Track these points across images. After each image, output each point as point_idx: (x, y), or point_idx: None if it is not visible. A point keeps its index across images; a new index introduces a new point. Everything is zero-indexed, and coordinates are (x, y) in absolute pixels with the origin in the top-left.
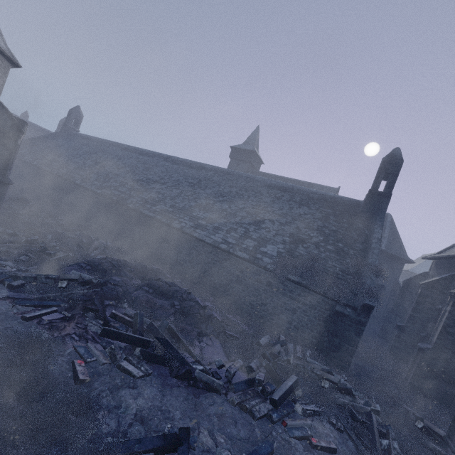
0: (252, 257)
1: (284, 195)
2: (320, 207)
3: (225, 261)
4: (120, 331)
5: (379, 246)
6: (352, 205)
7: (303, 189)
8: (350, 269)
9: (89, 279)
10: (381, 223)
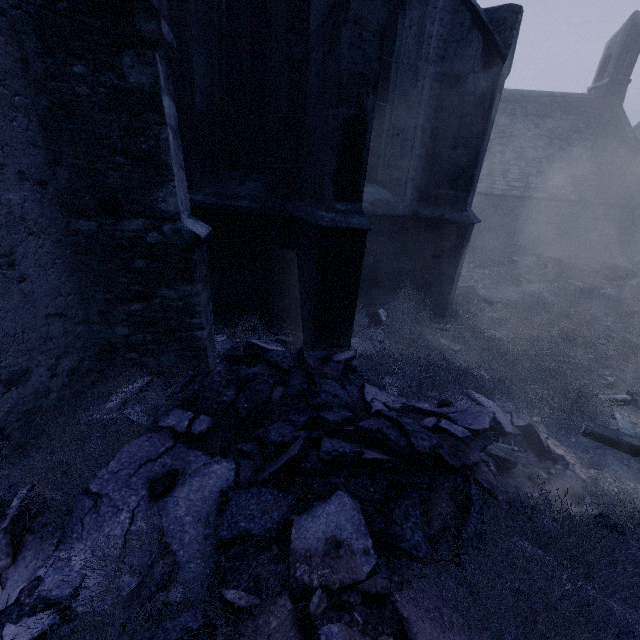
0: (550, 194)
1: (514, 108)
2: (562, 115)
3: (519, 208)
4: (620, 274)
5: (639, 146)
6: (588, 104)
7: (525, 94)
8: (629, 176)
9: (541, 257)
10: (627, 119)
